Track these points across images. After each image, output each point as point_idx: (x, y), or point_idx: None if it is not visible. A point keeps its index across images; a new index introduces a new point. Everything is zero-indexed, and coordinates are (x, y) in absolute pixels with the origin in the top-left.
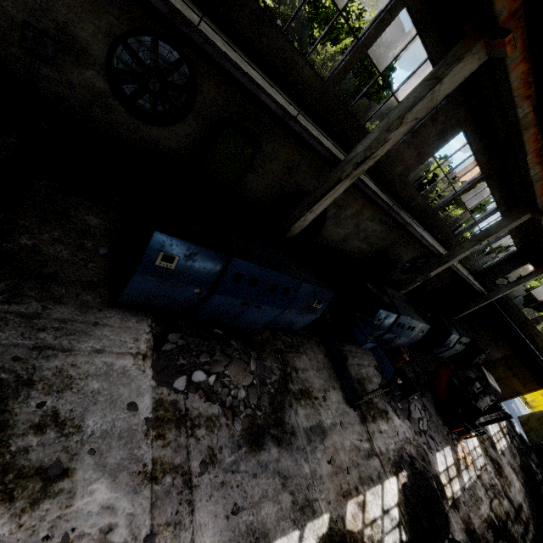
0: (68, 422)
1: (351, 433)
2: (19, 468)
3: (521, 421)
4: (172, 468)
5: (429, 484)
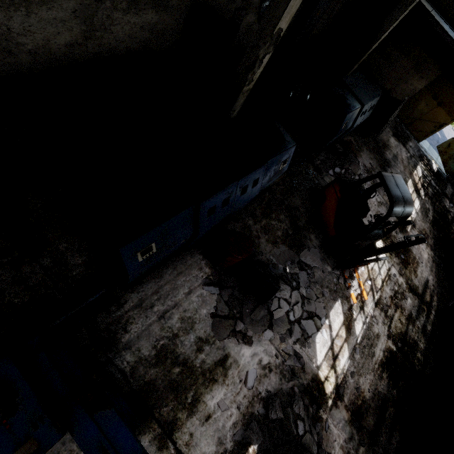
0: None
1: None
2: None
3: (440, 150)
4: None
5: (291, 438)
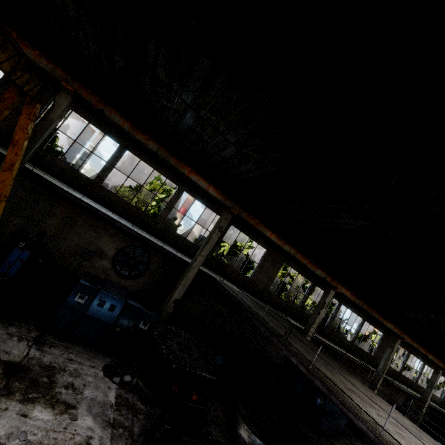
0: None
1: None
2: None
3: None
4: None
5: None
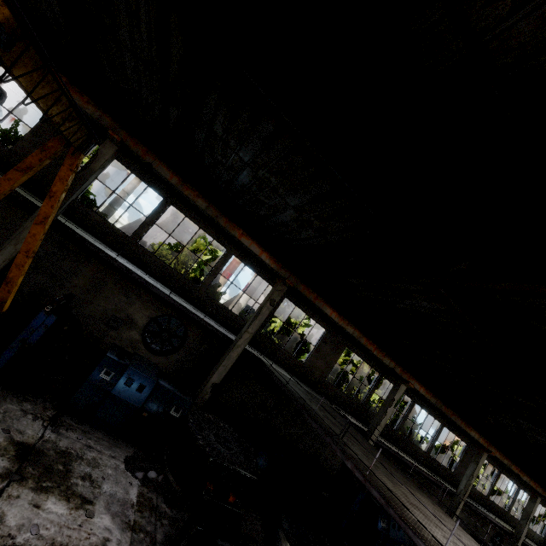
0: None
1: None
2: None
3: None
4: None
5: None
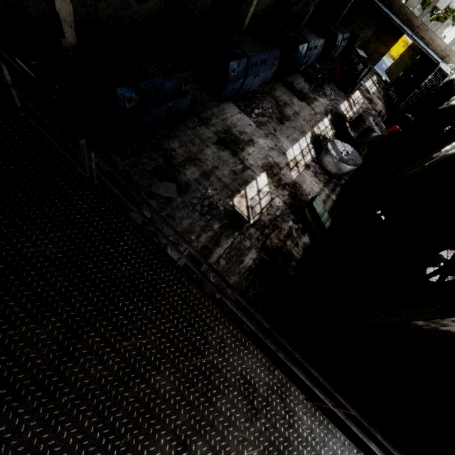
0: (243, 132)
1: (306, 110)
2: (246, 141)
3: (386, 72)
4: (269, 134)
5: (339, 114)
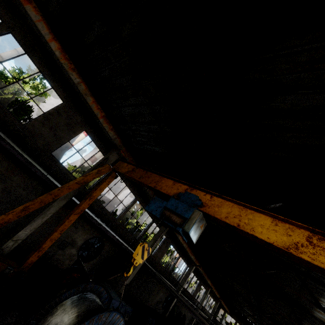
0: None
1: None
2: None
3: None
4: None
5: None
